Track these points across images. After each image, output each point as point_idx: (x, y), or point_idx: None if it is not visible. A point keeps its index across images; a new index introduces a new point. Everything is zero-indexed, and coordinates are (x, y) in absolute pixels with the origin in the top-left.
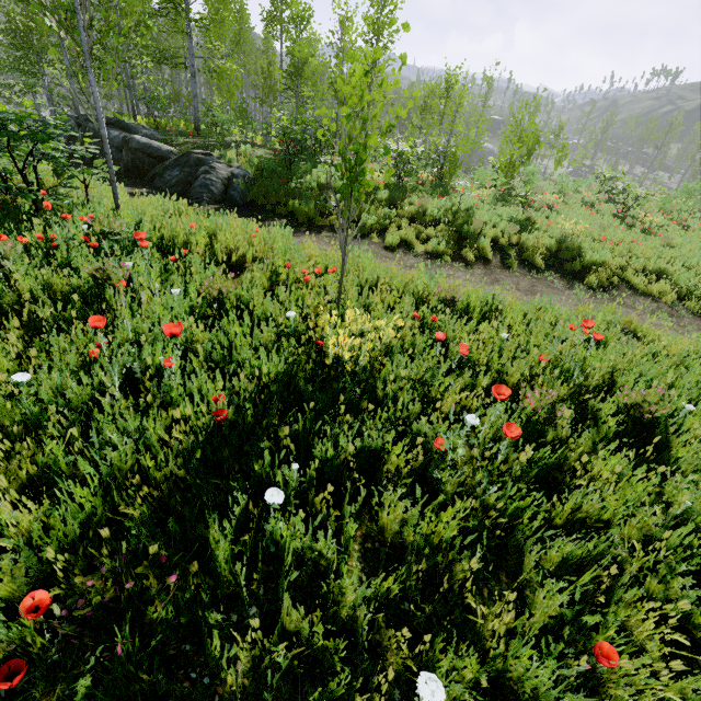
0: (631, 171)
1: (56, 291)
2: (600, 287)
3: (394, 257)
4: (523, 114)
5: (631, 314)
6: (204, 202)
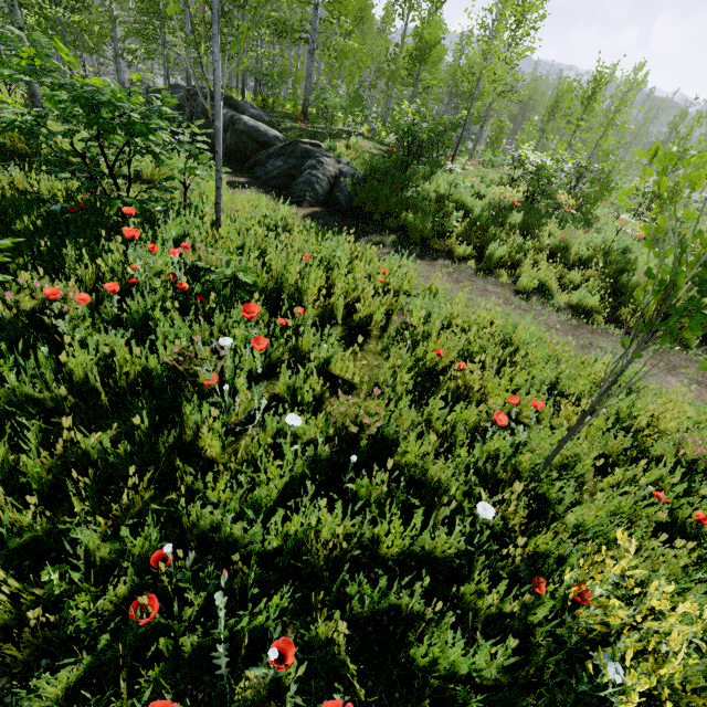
0: None
1: (119, 374)
2: None
3: (531, 309)
4: (691, 129)
5: None
6: (305, 202)
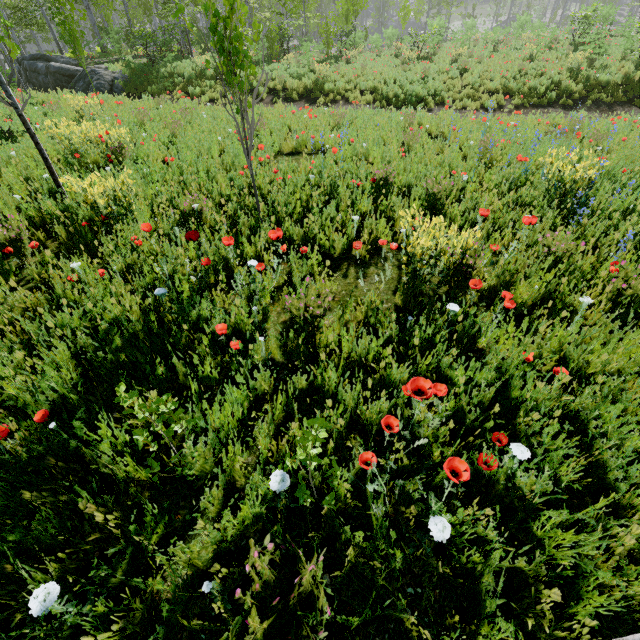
0: (553, 13)
1: None
2: (326, 104)
3: None
4: None
5: (278, 104)
6: None
